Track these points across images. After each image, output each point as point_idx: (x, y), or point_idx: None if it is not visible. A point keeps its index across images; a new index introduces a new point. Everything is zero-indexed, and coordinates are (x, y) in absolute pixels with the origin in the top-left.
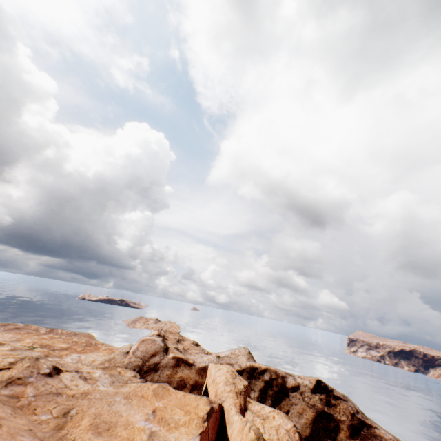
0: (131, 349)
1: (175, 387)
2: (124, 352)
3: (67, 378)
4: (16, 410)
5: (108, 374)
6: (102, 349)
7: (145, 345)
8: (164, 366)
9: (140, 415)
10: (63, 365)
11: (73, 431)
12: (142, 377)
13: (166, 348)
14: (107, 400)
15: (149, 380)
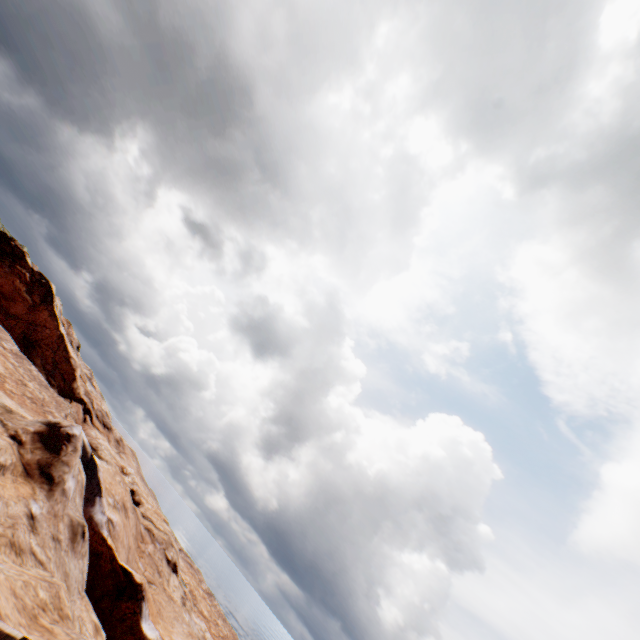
0: None
1: None
2: None
3: (174, 581)
4: (136, 540)
5: (203, 633)
6: None
7: None
8: None
9: None
10: None
11: None
12: None
13: None
14: (177, 615)
15: None
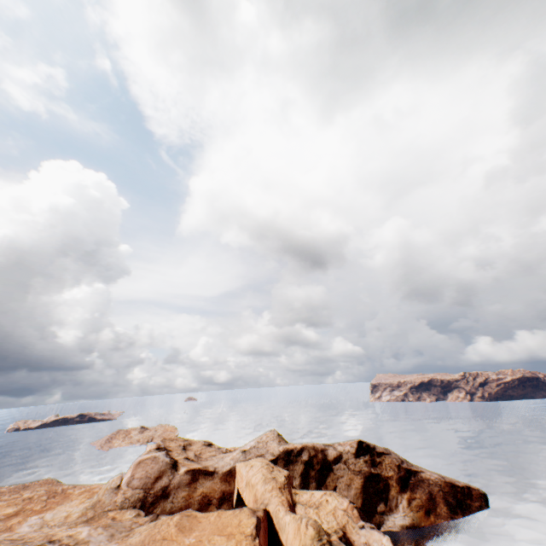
0: (123, 480)
1: (197, 509)
2: (113, 488)
3: None
4: None
5: (101, 527)
6: (75, 495)
7: (143, 468)
8: (176, 488)
9: None
10: (22, 540)
11: None
12: (149, 513)
13: (174, 462)
14: None
15: (159, 512)
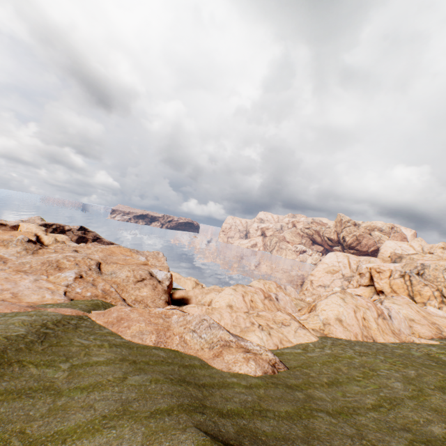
0: None
1: None
2: None
3: None
4: None
5: None
6: None
7: None
8: None
9: (7, 236)
10: None
11: None
12: None
13: None
14: None
15: None
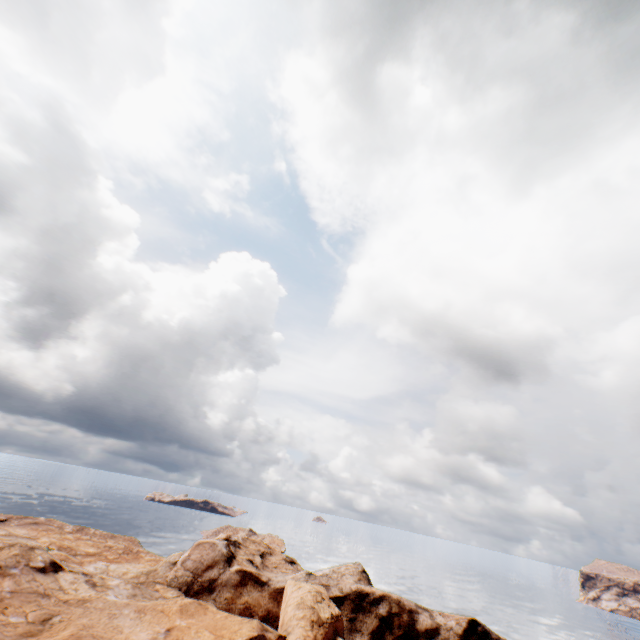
0: (181, 557)
1: None
2: (171, 562)
3: (66, 579)
4: None
5: (131, 584)
6: (144, 560)
7: (200, 551)
8: (223, 585)
9: (148, 633)
10: None
11: (44, 639)
12: None
13: (230, 556)
14: (110, 612)
15: None
